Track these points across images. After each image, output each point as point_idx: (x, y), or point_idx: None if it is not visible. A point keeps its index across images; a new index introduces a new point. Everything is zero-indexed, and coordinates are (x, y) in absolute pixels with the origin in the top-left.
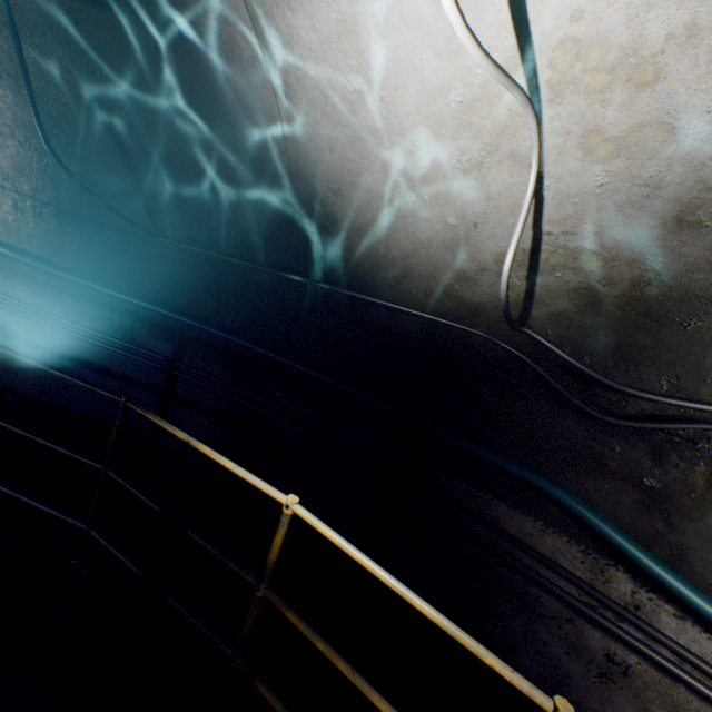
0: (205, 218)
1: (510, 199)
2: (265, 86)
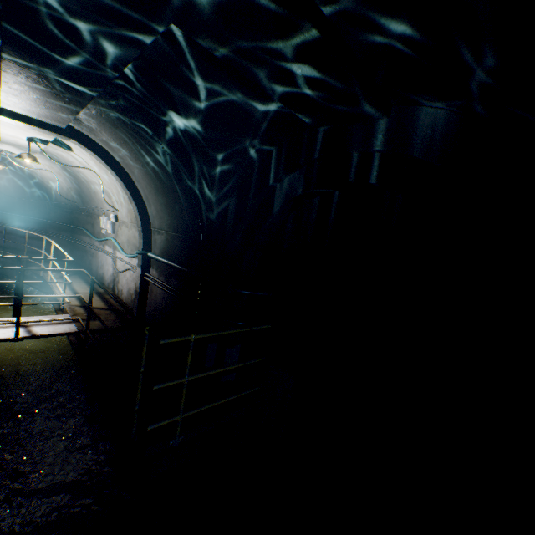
0: (25, 192)
1: (61, 181)
2: (22, 167)
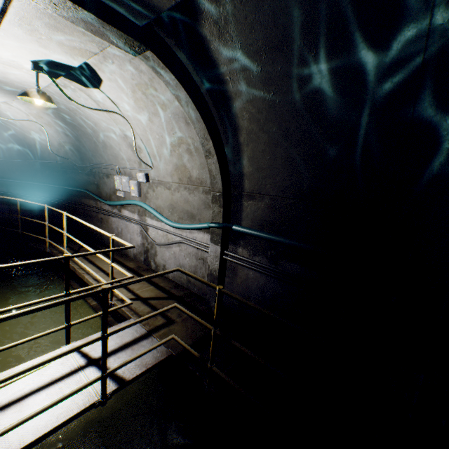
0: (0, 151)
1: (50, 135)
2: None
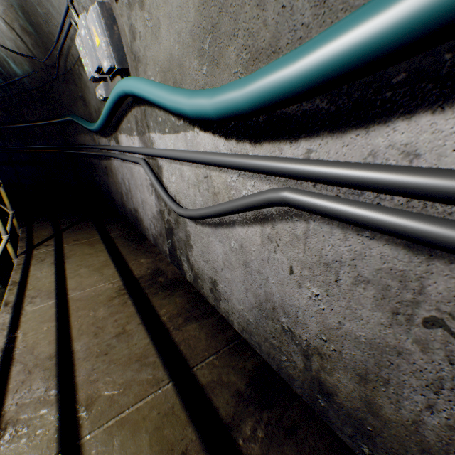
0: None
1: None
2: None
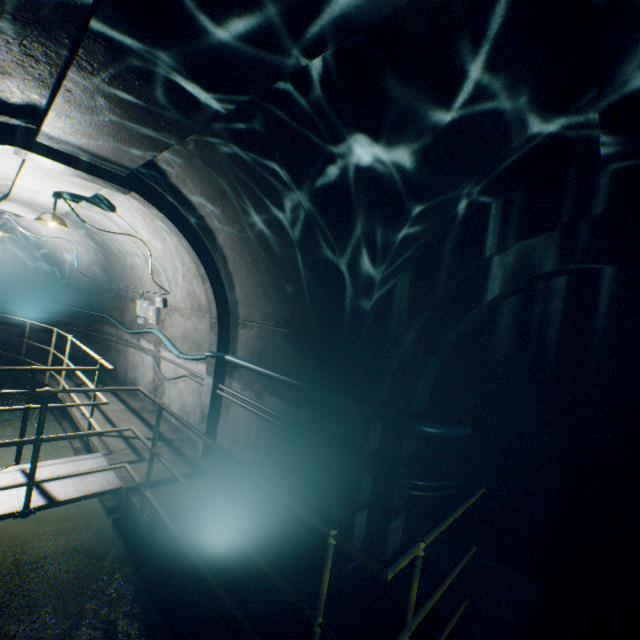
0: (27, 267)
1: (81, 253)
2: (28, 235)
